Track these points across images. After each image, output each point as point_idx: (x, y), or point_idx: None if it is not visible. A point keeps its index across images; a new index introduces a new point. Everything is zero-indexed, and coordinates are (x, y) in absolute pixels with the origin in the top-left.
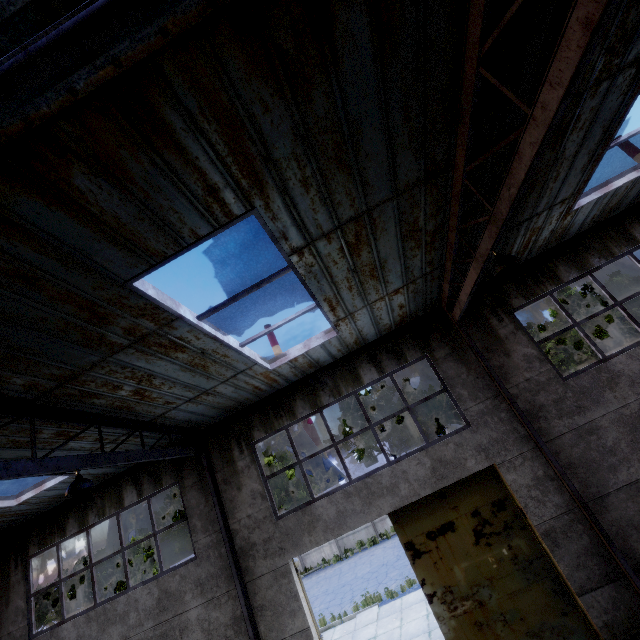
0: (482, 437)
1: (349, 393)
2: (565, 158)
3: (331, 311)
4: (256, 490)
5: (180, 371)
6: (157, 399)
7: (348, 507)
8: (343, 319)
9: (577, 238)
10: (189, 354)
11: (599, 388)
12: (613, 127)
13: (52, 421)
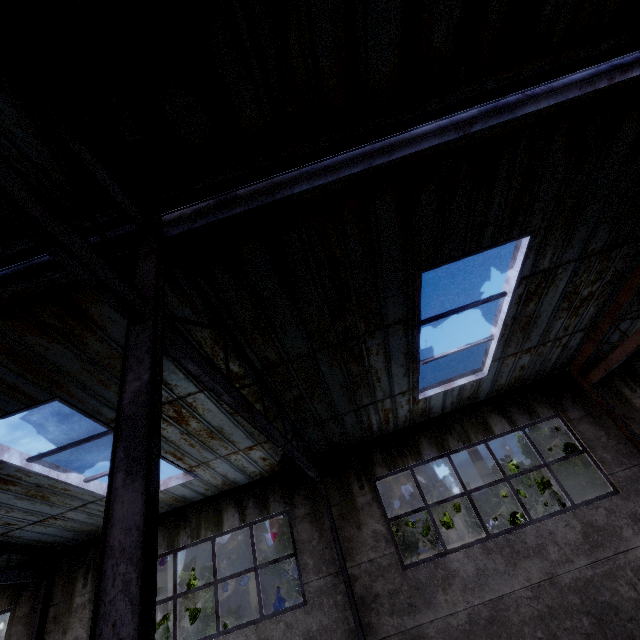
0: (313, 621)
1: (208, 537)
2: (378, 369)
3: (179, 460)
4: (80, 638)
5: (16, 499)
6: None
7: None
8: (197, 466)
9: (443, 417)
10: (23, 487)
11: (433, 586)
12: (414, 353)
13: None
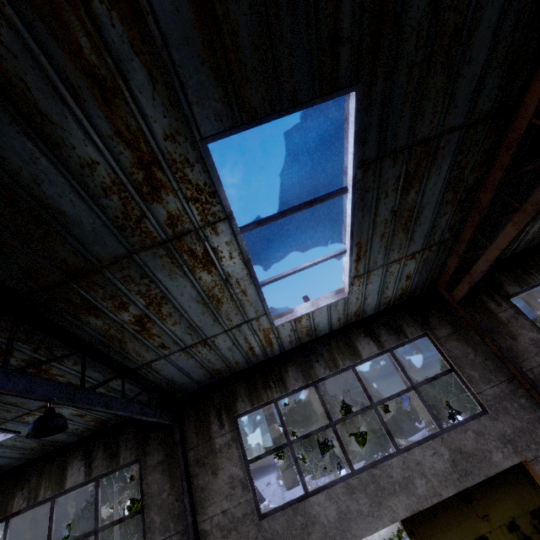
0: (504, 426)
1: (346, 367)
2: None
3: (355, 262)
4: (236, 476)
5: (194, 301)
6: (154, 337)
7: (352, 507)
8: (359, 277)
9: None
10: (213, 278)
11: None
12: None
13: (36, 332)
